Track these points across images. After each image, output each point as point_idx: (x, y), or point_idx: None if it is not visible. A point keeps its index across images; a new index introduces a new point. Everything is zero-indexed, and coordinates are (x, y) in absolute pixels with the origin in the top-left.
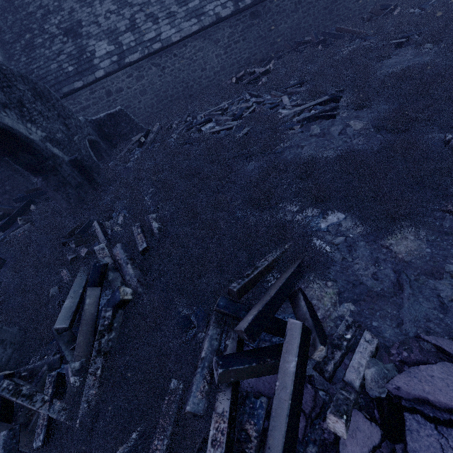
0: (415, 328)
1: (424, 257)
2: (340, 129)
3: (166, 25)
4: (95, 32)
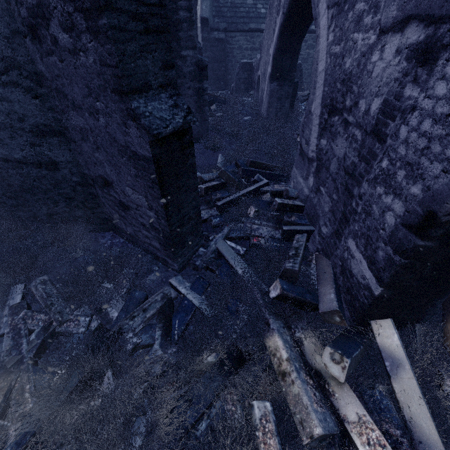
0: None
1: None
2: None
3: None
4: None
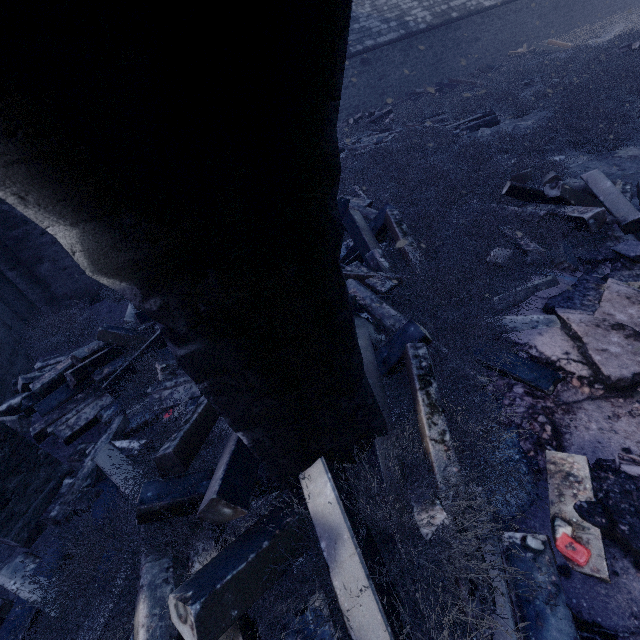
0: None
1: None
2: (511, 127)
3: None
4: None
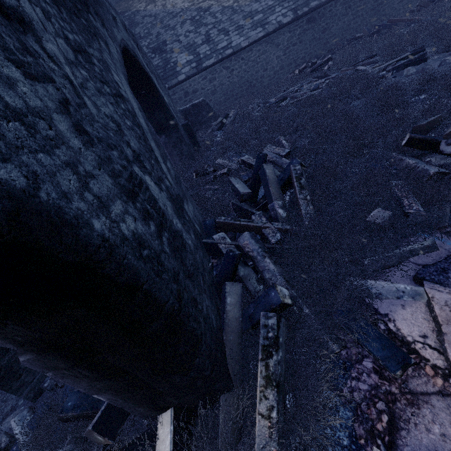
0: None
1: None
2: (438, 63)
3: (236, 36)
4: (177, 48)
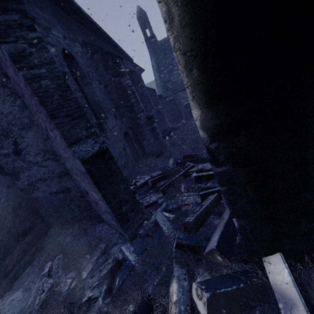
0: None
1: None
2: None
3: None
4: None
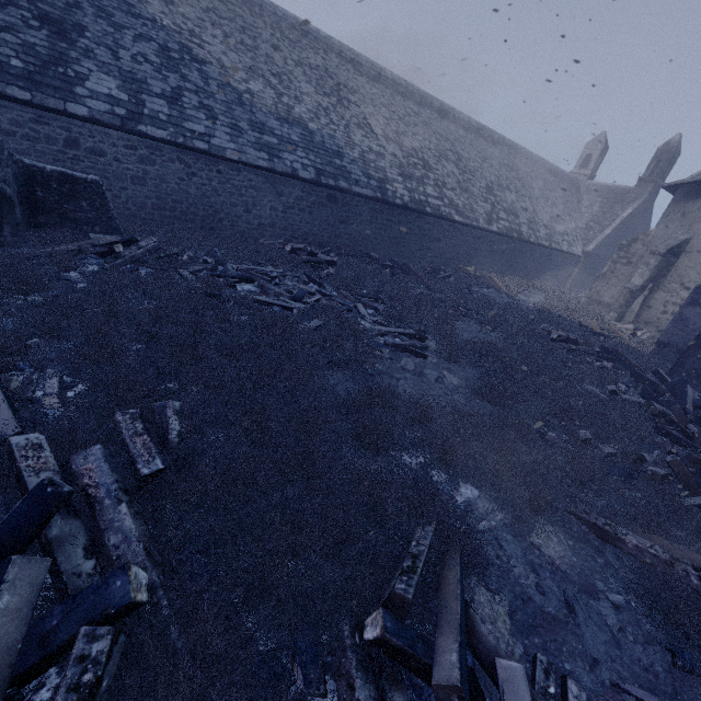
0: (607, 671)
1: (575, 567)
2: (436, 375)
3: (225, 134)
4: (104, 60)
